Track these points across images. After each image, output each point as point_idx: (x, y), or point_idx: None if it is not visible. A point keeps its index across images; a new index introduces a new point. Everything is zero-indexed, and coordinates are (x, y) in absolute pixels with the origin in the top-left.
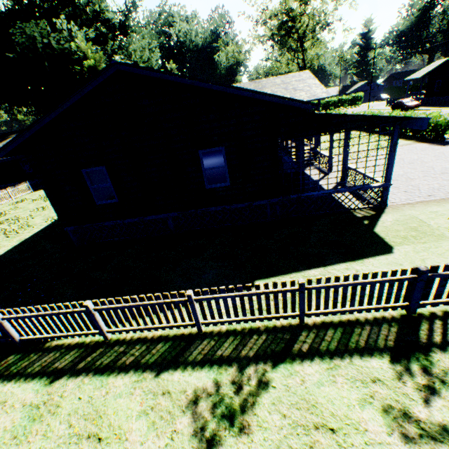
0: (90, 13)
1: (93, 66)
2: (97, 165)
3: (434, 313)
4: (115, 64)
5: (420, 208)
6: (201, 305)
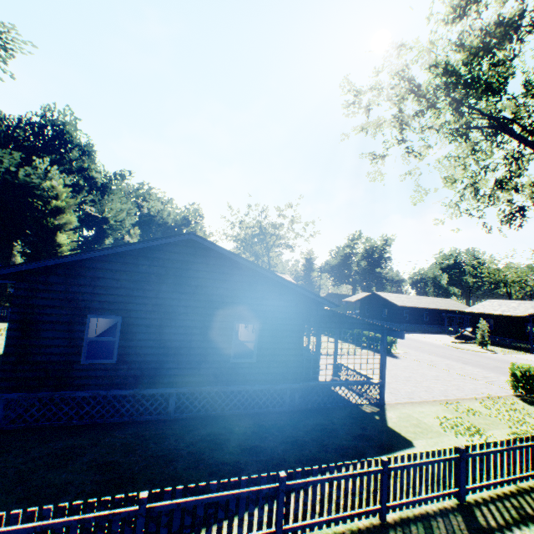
0: (75, 166)
1: (62, 207)
2: (113, 314)
3: (477, 500)
4: (191, 234)
5: (410, 407)
6: (288, 496)
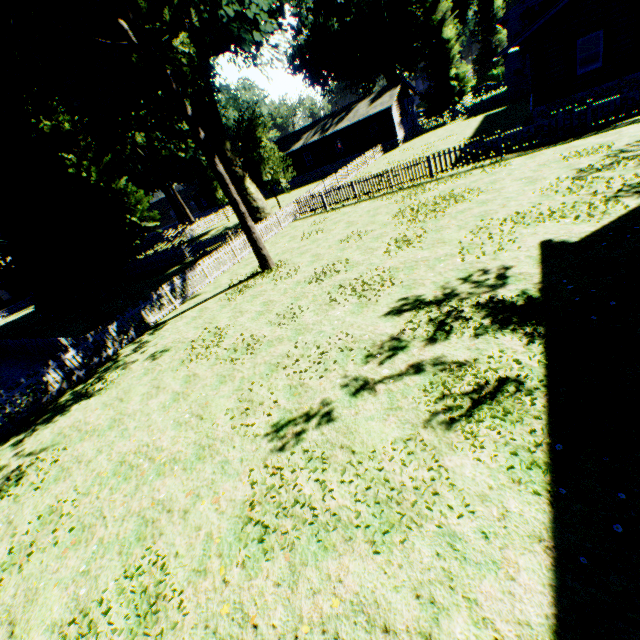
0: None
1: None
2: (595, 31)
3: None
4: None
5: None
6: None
